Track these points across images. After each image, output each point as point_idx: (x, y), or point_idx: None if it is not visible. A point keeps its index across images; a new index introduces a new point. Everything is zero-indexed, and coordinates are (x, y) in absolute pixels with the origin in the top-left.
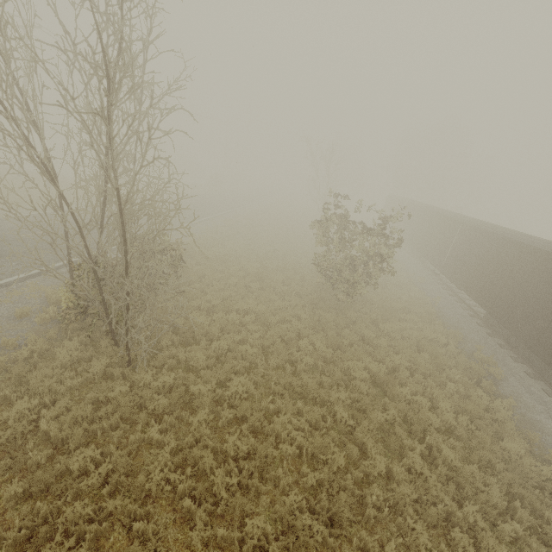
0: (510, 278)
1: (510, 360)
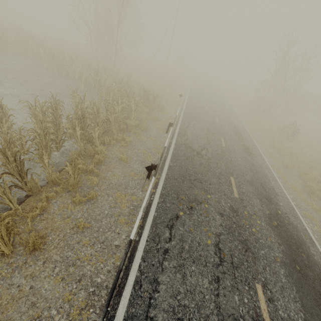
0: None
1: None
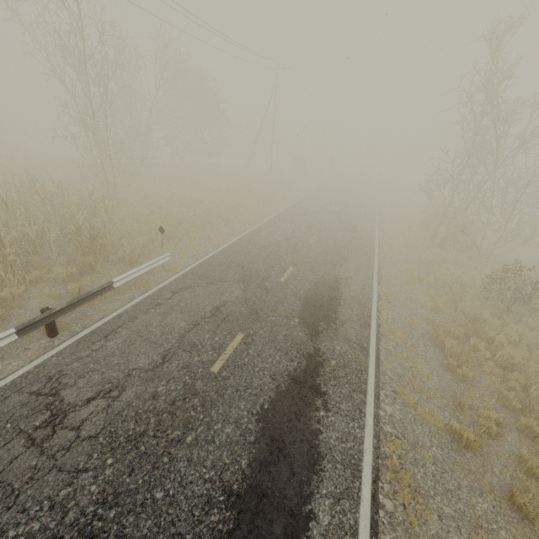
0: None
1: None
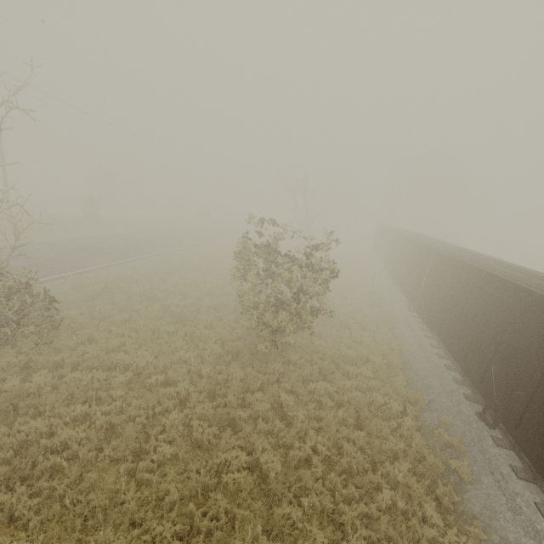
0: (482, 321)
1: (490, 442)
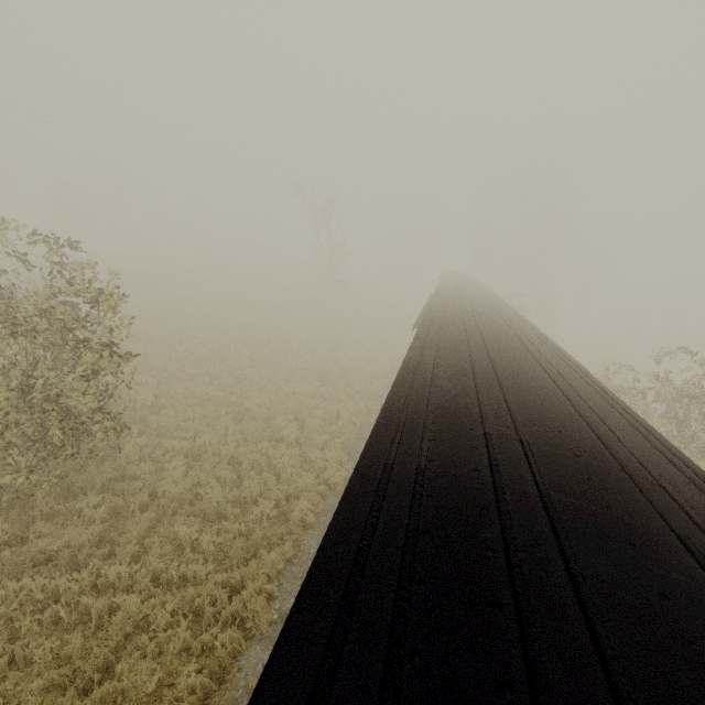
0: None
1: None
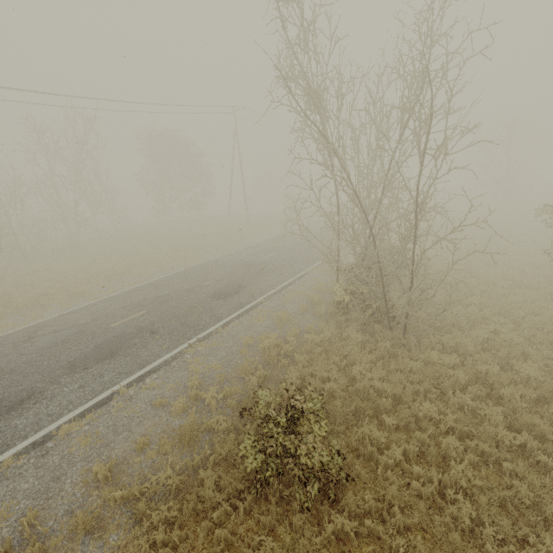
0: None
1: None
